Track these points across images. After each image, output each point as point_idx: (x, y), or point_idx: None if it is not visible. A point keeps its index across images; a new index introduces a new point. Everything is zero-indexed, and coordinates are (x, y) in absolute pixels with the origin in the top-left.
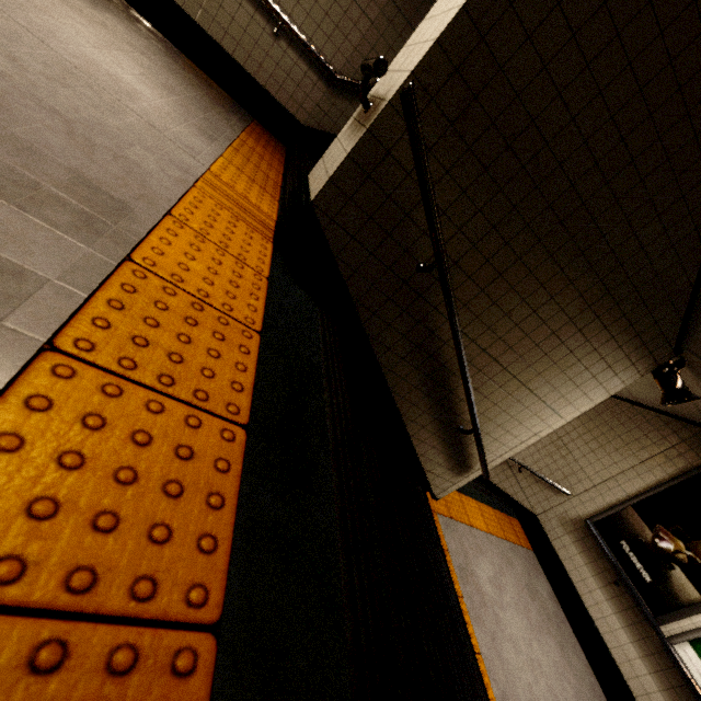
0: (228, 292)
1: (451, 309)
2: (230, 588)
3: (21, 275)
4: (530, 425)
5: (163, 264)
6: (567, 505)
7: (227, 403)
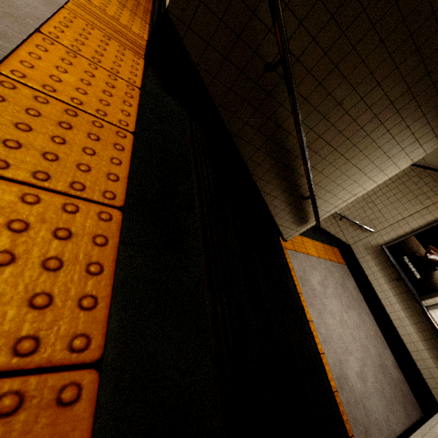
0: (101, 100)
1: (294, 102)
2: (111, 332)
3: None
4: (351, 189)
5: (34, 76)
6: (371, 238)
7: (103, 191)
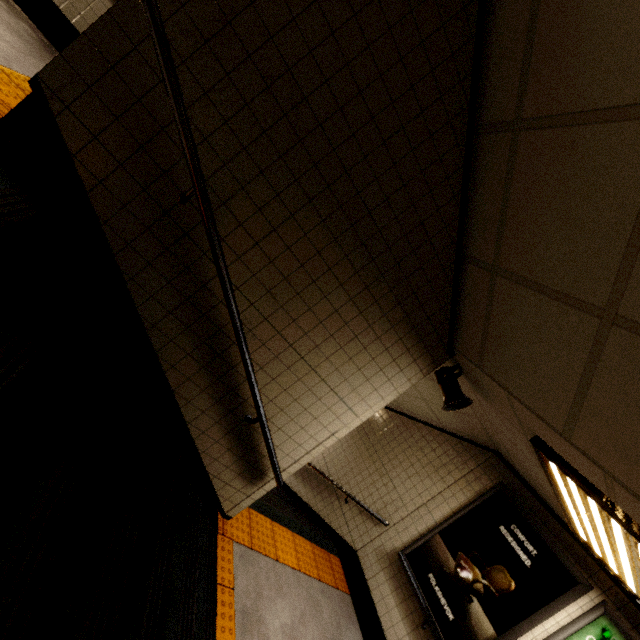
0: None
1: (215, 249)
2: None
3: None
4: (326, 422)
5: None
6: (385, 536)
7: None
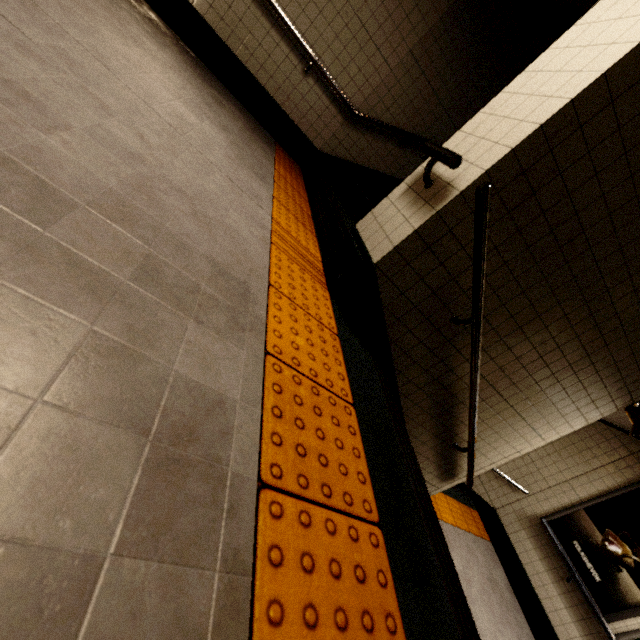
0: (324, 364)
1: (477, 356)
2: None
3: (221, 403)
4: (515, 444)
5: (284, 348)
6: (524, 502)
7: (362, 501)
